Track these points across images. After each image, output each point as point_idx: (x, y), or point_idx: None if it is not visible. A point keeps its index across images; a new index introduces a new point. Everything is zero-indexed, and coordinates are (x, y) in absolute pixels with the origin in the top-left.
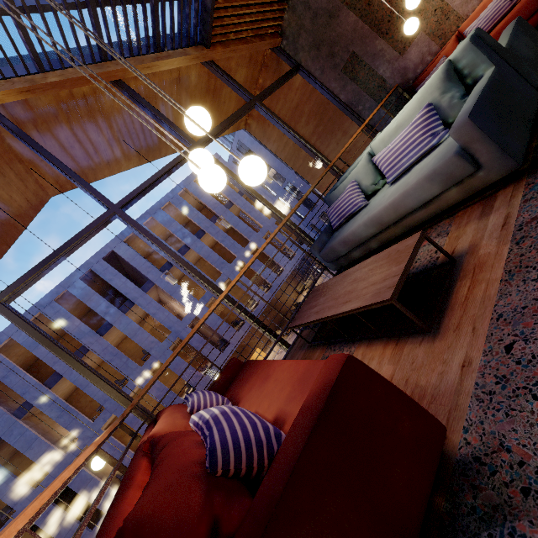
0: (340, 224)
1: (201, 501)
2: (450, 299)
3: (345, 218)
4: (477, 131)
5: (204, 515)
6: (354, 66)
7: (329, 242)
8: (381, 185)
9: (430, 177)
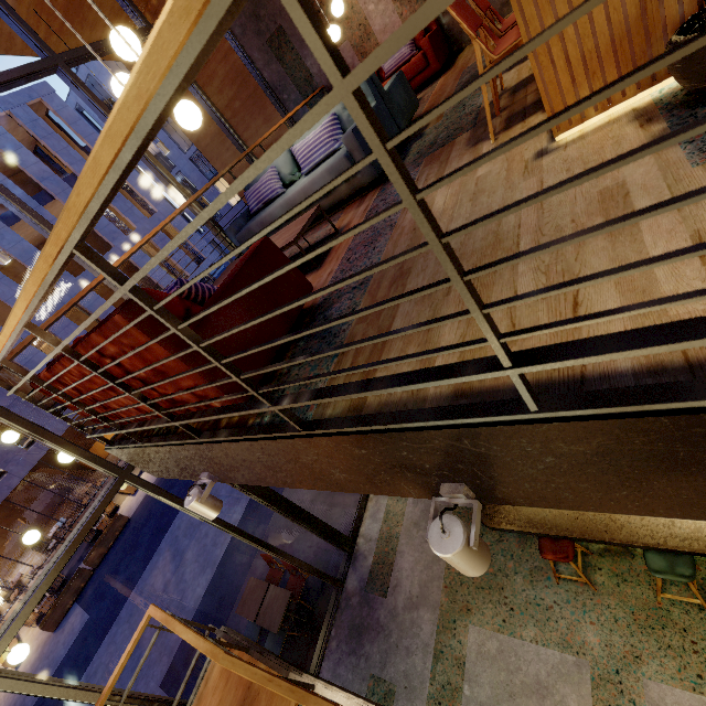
0: (258, 210)
1: (178, 299)
2: (331, 250)
3: (263, 203)
4: (357, 143)
5: (181, 305)
6: (281, 44)
7: (247, 225)
8: (297, 177)
9: (330, 171)
